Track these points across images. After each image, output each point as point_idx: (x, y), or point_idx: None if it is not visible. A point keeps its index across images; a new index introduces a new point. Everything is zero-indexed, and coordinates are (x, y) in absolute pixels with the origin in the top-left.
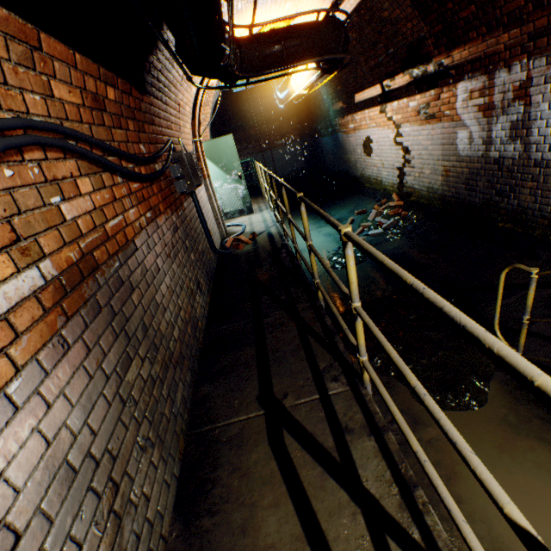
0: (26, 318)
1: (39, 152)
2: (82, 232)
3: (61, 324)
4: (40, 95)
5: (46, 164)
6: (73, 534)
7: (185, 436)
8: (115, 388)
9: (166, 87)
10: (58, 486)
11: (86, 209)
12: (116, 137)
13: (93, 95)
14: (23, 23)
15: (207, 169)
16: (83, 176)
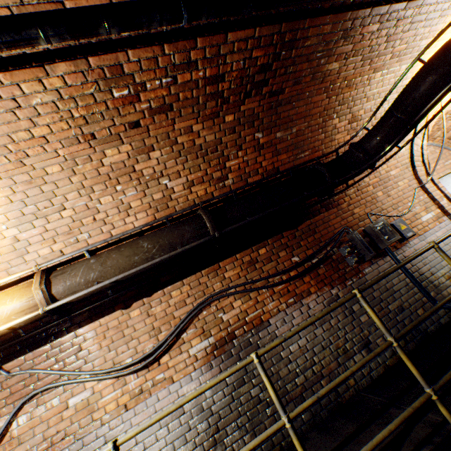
0: (201, 355)
1: (216, 301)
2: (230, 323)
3: (212, 358)
4: (219, 282)
5: (219, 303)
6: (198, 427)
7: (282, 450)
8: (230, 391)
9: (333, 196)
10: (197, 409)
11: (235, 313)
12: (266, 268)
13: (248, 262)
14: (213, 266)
15: (450, 202)
16: (236, 300)
